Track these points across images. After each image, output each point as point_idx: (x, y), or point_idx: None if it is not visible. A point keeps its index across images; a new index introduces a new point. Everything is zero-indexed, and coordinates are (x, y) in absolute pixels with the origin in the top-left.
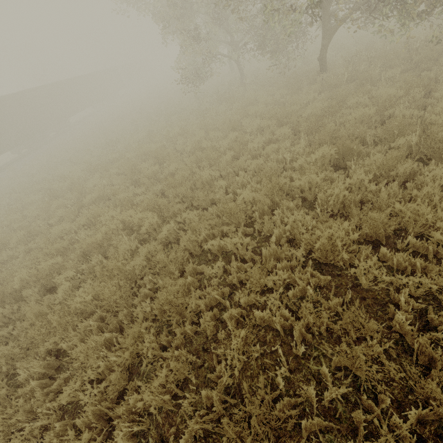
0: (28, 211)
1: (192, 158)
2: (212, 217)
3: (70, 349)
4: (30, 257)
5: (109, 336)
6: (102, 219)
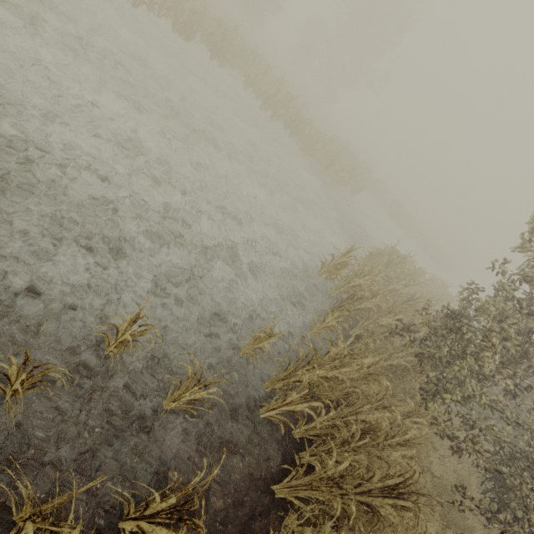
0: None
1: None
2: None
3: None
4: None
5: None
6: None
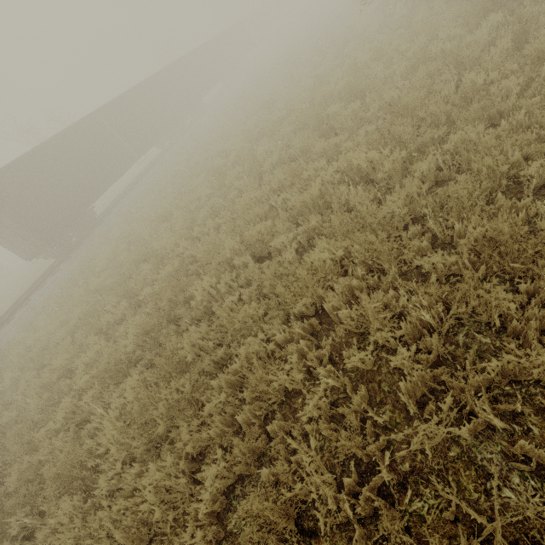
0: (198, 192)
1: (421, 74)
2: (511, 135)
3: (329, 312)
4: (227, 228)
5: (391, 295)
6: (305, 175)
